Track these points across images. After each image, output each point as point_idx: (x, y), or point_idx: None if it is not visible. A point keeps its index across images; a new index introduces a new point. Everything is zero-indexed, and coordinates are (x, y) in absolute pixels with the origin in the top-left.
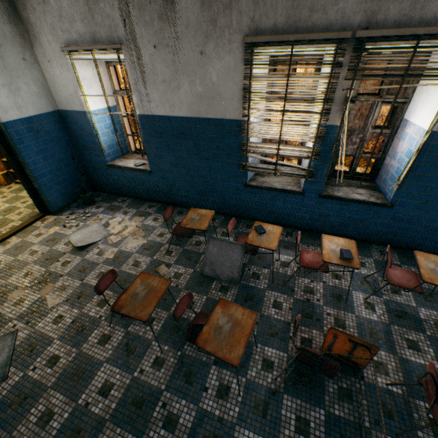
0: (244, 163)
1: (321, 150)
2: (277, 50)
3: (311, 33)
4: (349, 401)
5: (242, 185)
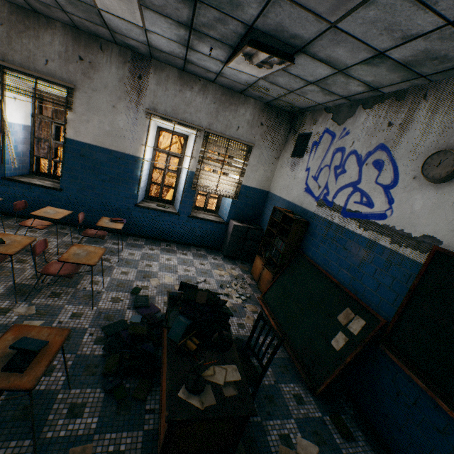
0: None
1: None
2: None
3: None
4: None
5: None
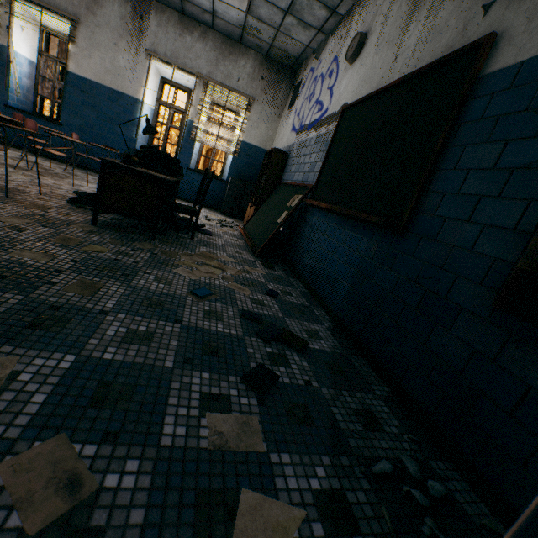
0: None
1: (0, 64)
2: None
3: None
4: None
5: None
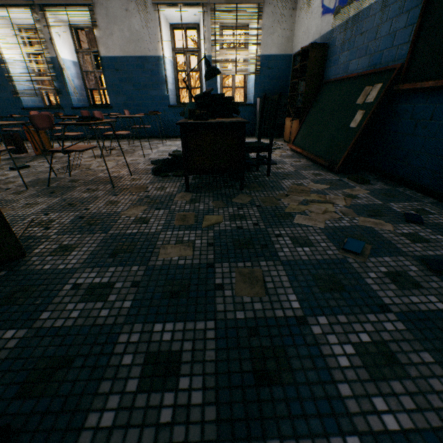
0: (14, 90)
1: (57, 74)
2: (5, 13)
3: (13, 1)
4: (36, 159)
5: (22, 110)
